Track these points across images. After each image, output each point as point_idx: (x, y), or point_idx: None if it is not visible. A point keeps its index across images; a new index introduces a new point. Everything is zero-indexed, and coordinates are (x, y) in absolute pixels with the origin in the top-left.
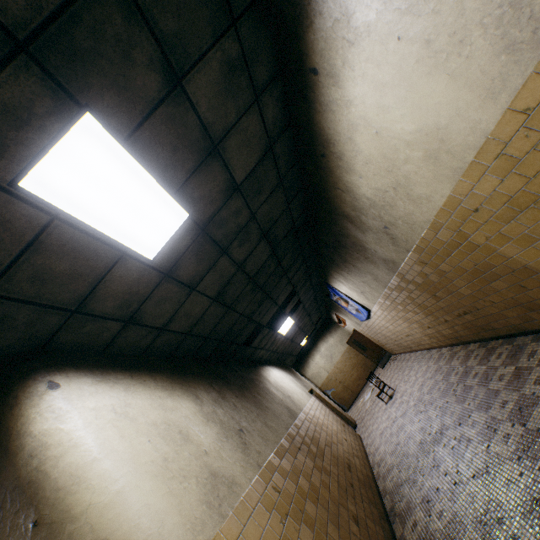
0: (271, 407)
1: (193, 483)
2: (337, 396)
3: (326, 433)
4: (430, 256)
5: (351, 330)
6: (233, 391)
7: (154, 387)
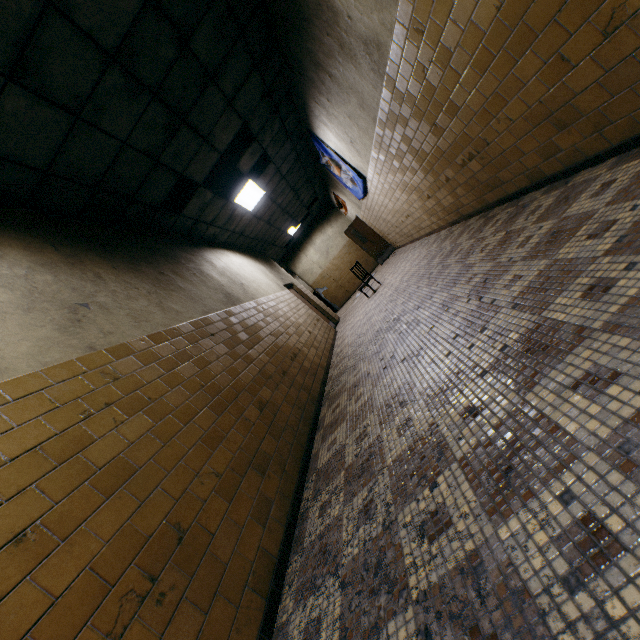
0: (190, 290)
1: None
2: (330, 295)
3: (282, 324)
4: (429, 4)
5: (354, 218)
6: (109, 262)
7: None
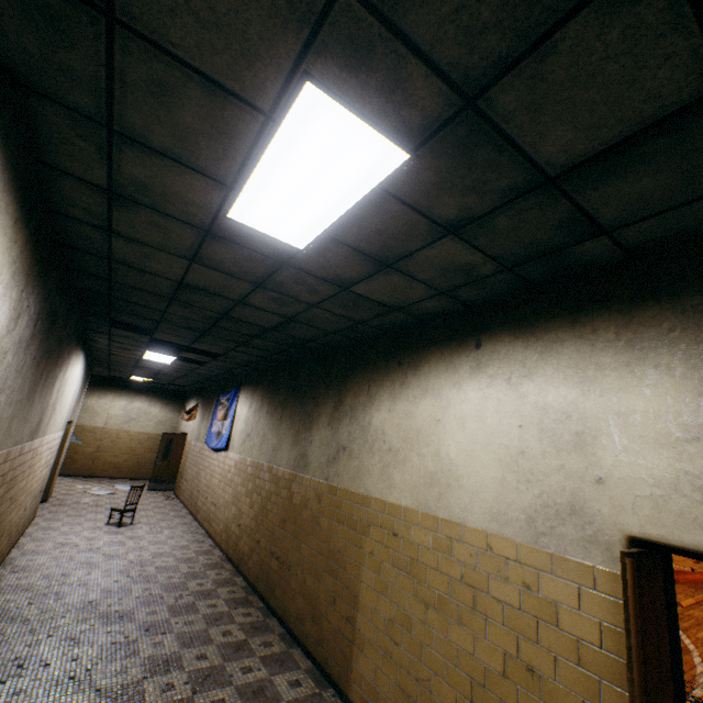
0: (35, 405)
1: None
2: (75, 452)
3: (27, 485)
4: (330, 504)
5: (184, 429)
6: (40, 349)
7: (12, 261)
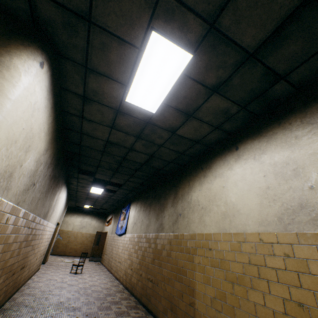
0: (47, 200)
1: (6, 163)
2: (58, 243)
3: (39, 243)
4: (176, 244)
5: (105, 230)
6: (52, 172)
7: (49, 123)
